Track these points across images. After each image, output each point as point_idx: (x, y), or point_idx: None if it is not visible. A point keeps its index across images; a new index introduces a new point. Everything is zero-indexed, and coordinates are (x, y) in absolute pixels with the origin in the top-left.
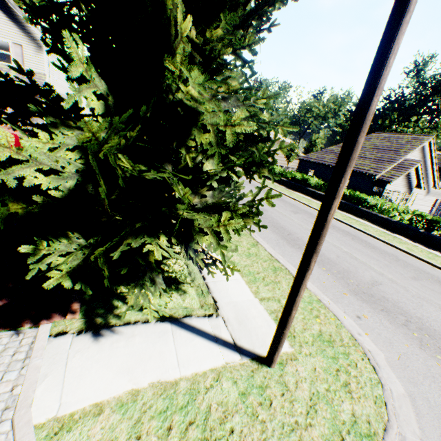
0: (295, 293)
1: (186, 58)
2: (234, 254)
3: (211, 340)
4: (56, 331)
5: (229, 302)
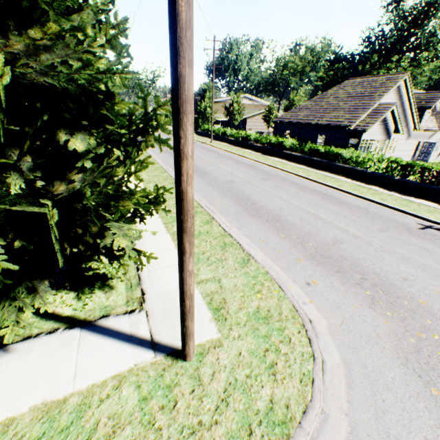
0: (182, 281)
1: None
2: None
3: (125, 341)
4: None
5: (159, 292)
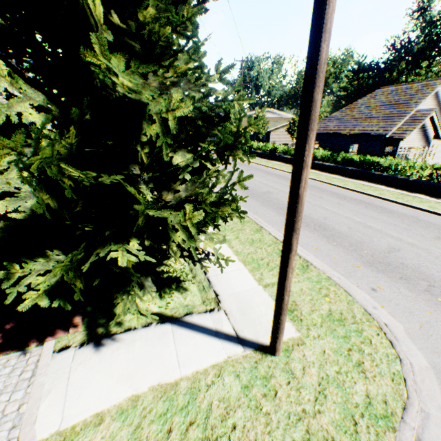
0: (283, 277)
1: (104, 47)
2: (237, 243)
3: (213, 335)
4: (60, 347)
5: (231, 293)
